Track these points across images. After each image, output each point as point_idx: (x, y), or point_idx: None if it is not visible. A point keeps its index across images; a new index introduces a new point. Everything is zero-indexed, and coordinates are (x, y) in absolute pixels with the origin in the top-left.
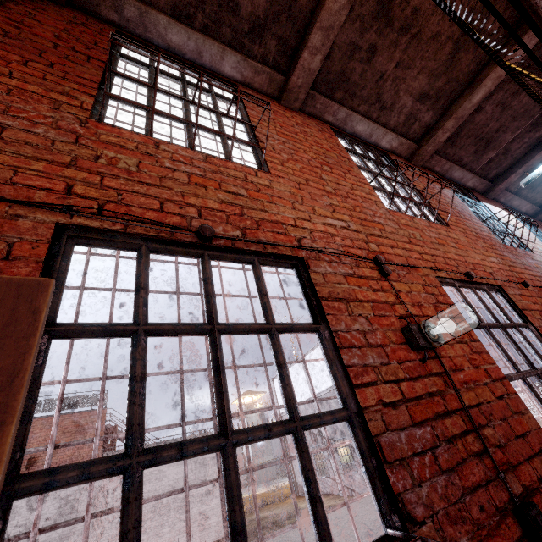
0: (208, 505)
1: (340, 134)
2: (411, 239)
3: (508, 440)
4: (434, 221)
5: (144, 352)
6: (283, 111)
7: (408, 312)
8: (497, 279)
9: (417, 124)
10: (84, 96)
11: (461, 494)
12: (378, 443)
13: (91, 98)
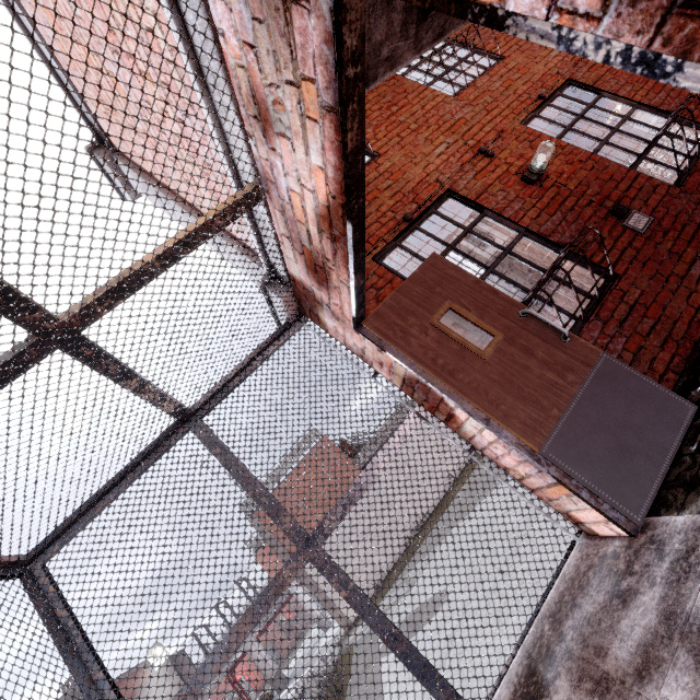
0: None
1: None
2: (486, 108)
3: (602, 187)
4: (490, 67)
5: None
6: None
7: (518, 167)
8: (564, 75)
9: None
10: None
11: (584, 225)
12: (540, 233)
13: None
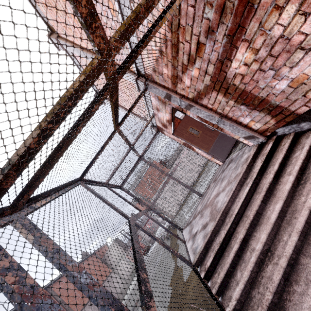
0: None
1: None
2: None
3: None
4: None
5: None
6: None
7: None
8: None
9: None
10: None
11: None
12: None
13: None
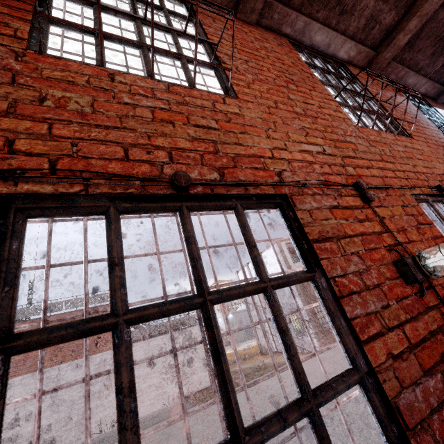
0: (197, 365)
1: (298, 47)
2: (382, 156)
3: None
4: (398, 133)
5: (129, 351)
6: (240, 26)
7: (395, 241)
8: None
9: (377, 27)
10: (17, 22)
11: None
12: (397, 407)
13: (26, 24)
